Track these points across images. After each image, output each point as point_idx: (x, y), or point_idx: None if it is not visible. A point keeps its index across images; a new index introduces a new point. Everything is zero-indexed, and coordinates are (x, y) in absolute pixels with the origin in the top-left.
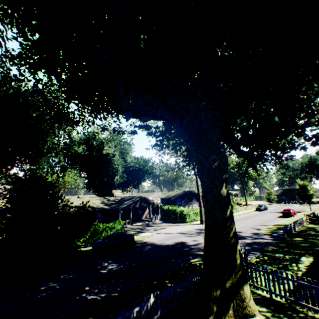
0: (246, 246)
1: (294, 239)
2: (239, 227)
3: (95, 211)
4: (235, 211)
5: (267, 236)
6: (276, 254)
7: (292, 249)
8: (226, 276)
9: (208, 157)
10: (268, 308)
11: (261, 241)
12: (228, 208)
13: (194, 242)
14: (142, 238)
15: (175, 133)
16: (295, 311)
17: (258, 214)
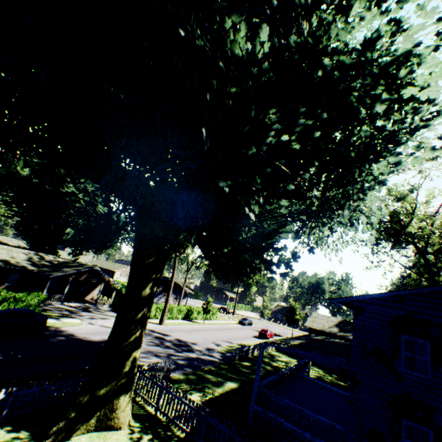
0: (184, 361)
1: (242, 363)
2: (201, 337)
3: (11, 269)
4: (214, 318)
5: (219, 354)
6: (207, 375)
7: (228, 373)
8: (106, 382)
9: (145, 251)
10: (143, 424)
11: (207, 358)
12: (142, 310)
13: None
14: (62, 325)
15: None
16: (166, 429)
17: (237, 328)
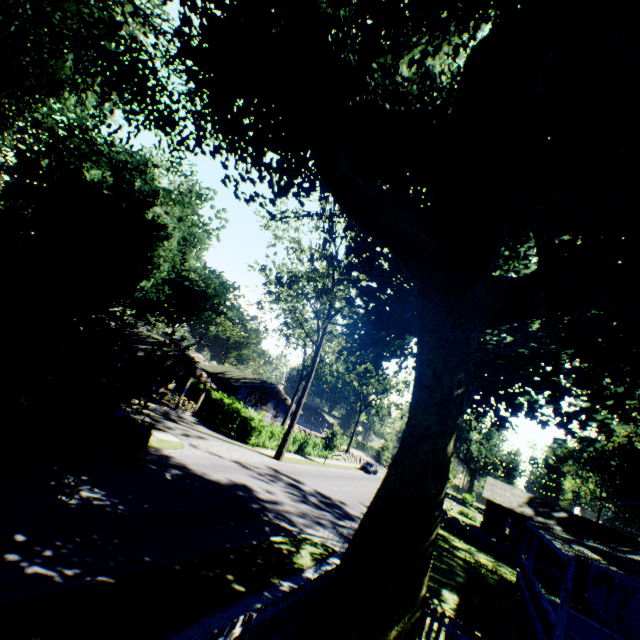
0: None
1: None
2: (341, 491)
3: None
4: (330, 456)
5: None
6: None
7: None
8: (397, 616)
9: (454, 373)
10: None
11: None
12: (446, 483)
13: (269, 495)
14: (160, 444)
15: (325, 272)
16: None
17: (365, 478)
